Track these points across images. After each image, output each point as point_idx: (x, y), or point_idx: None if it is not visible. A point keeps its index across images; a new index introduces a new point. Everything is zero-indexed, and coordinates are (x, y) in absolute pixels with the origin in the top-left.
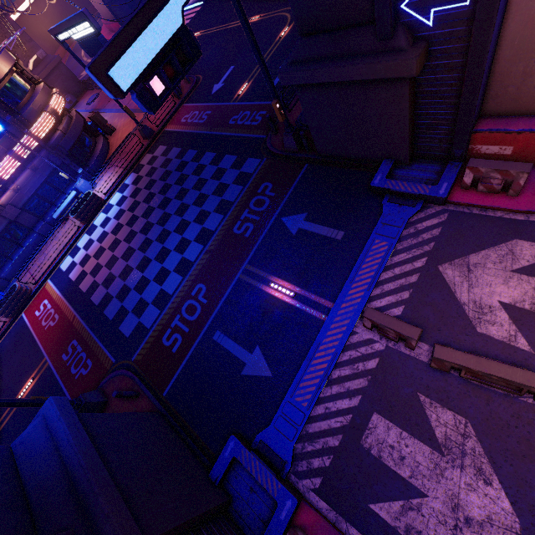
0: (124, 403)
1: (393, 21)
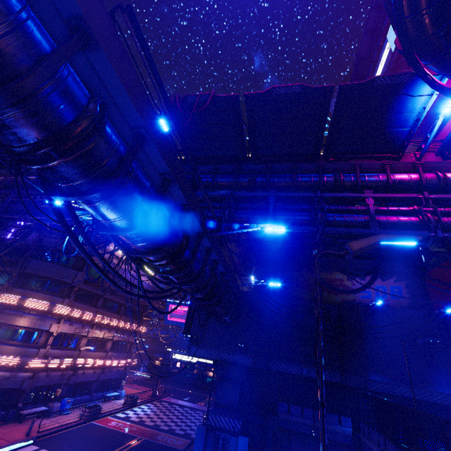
0: None
1: None
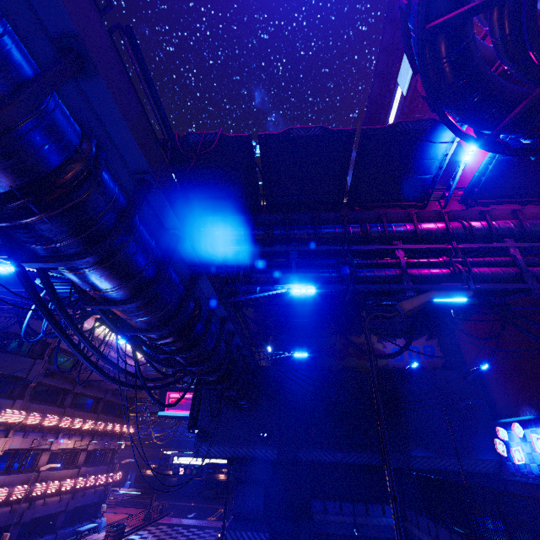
0: None
1: None
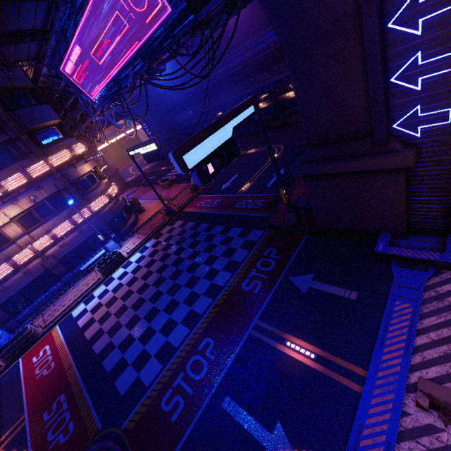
0: None
1: (387, 134)
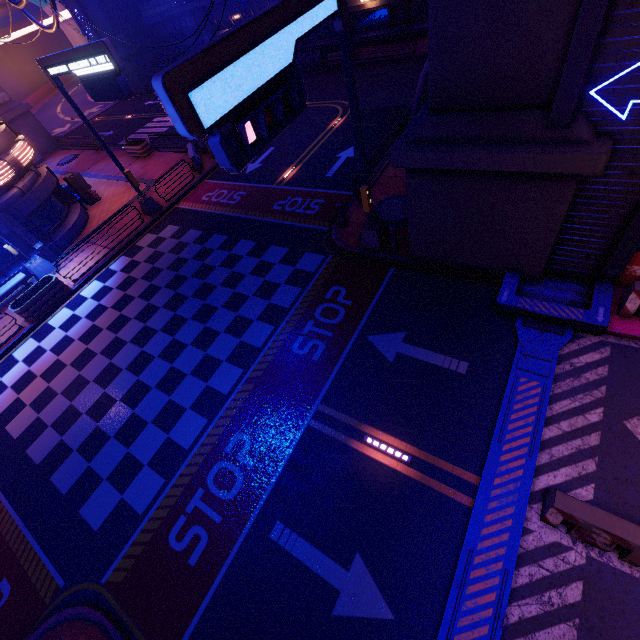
0: None
1: (576, 107)
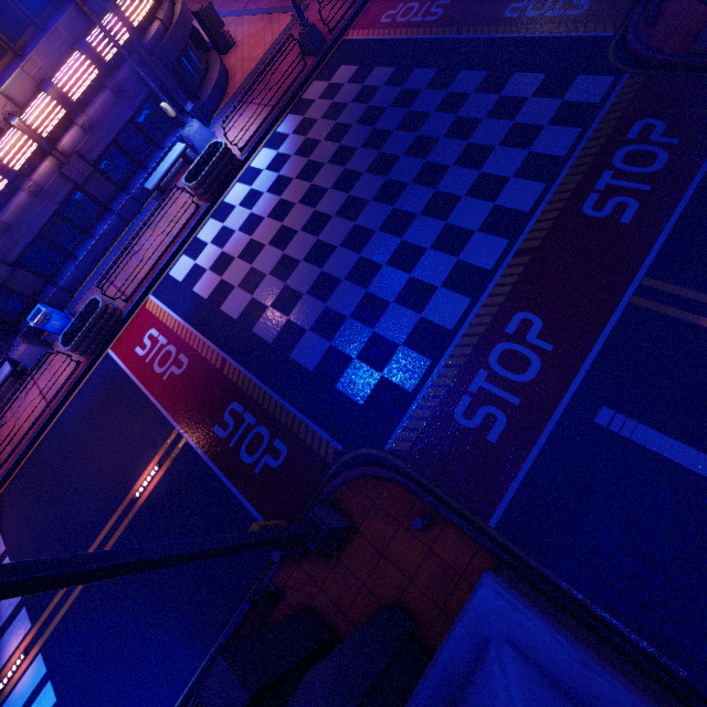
0: (396, 533)
1: None
